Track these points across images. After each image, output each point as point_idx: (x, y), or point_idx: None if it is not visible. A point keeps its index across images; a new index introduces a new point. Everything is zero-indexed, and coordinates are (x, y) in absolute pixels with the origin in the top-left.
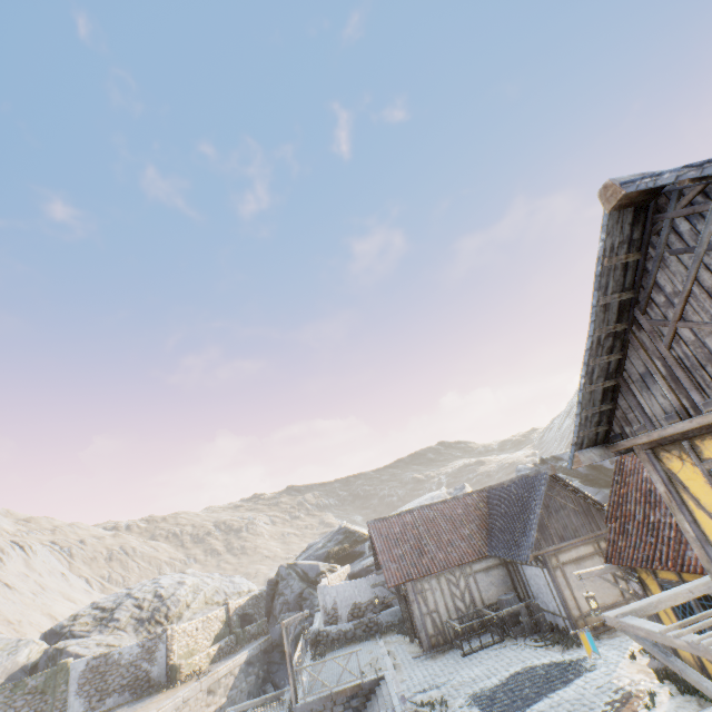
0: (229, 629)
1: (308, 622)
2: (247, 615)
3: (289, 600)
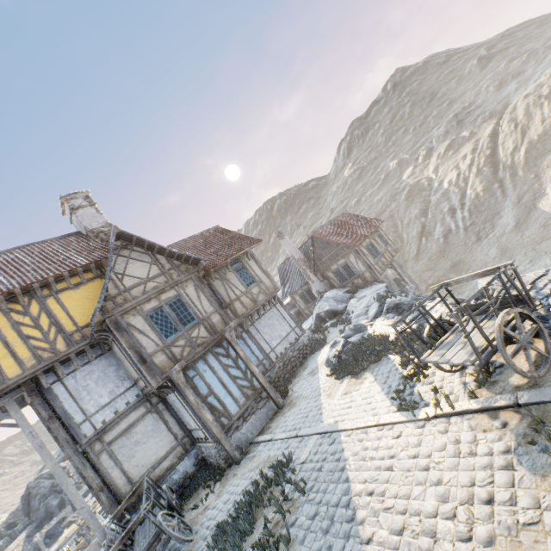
0: (1, 537)
1: (64, 493)
2: (12, 524)
3: (45, 493)
